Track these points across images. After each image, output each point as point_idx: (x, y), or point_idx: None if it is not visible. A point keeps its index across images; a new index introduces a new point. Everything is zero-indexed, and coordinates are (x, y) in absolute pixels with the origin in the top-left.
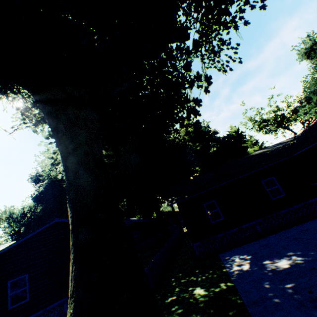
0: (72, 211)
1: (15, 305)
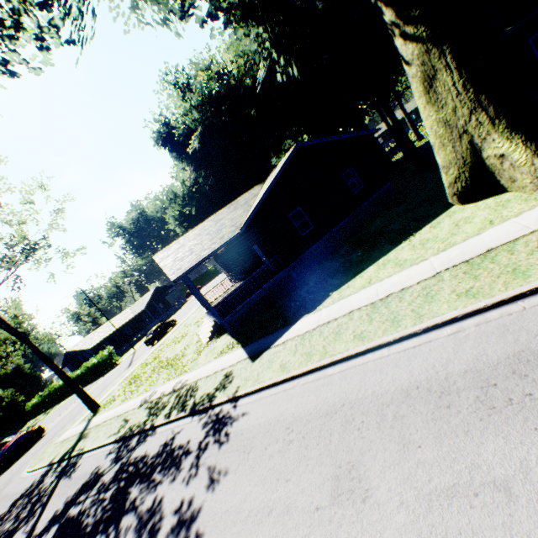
0: (449, 45)
1: (306, 233)
